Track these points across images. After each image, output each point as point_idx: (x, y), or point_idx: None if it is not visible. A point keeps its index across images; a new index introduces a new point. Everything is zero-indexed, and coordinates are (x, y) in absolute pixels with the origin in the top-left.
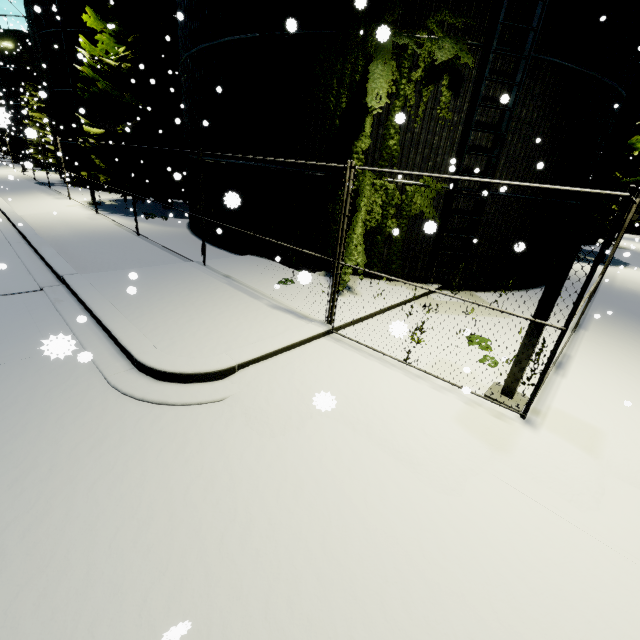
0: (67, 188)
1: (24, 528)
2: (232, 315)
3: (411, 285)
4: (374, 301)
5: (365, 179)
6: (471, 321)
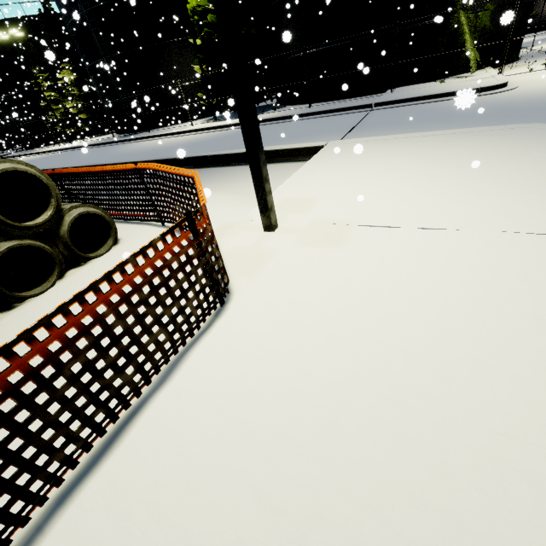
0: (189, 118)
1: (543, 92)
2: (465, 84)
3: (480, 70)
4: (487, 73)
5: (462, 15)
6: (528, 67)
